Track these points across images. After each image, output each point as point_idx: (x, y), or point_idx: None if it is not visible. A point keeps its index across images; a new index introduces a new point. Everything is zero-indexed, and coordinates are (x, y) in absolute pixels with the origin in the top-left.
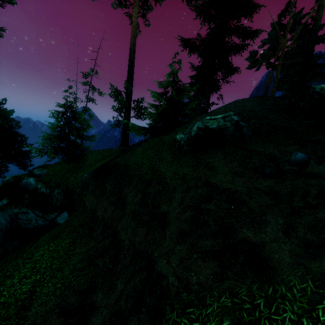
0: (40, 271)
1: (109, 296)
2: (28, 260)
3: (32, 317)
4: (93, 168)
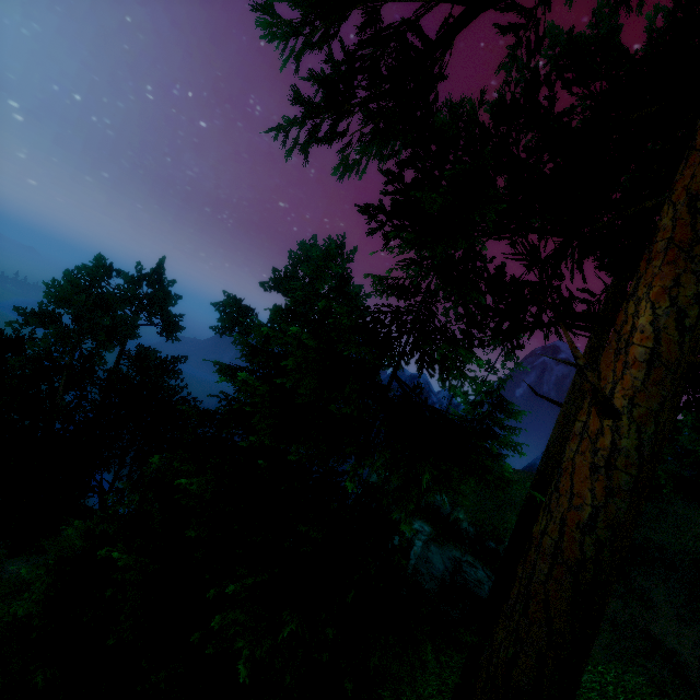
0: None
1: None
2: None
3: None
4: None
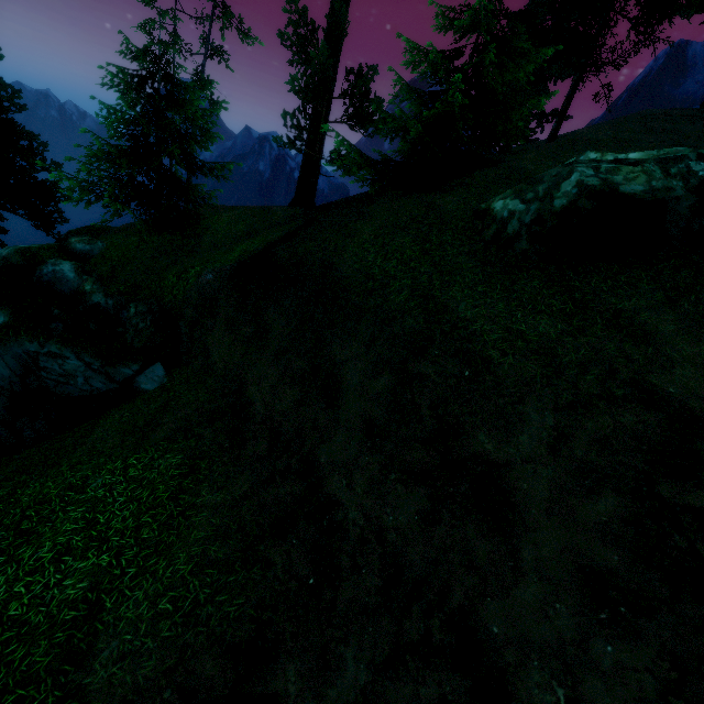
0: (110, 541)
1: (322, 692)
2: (75, 493)
3: (99, 696)
4: (228, 261)
